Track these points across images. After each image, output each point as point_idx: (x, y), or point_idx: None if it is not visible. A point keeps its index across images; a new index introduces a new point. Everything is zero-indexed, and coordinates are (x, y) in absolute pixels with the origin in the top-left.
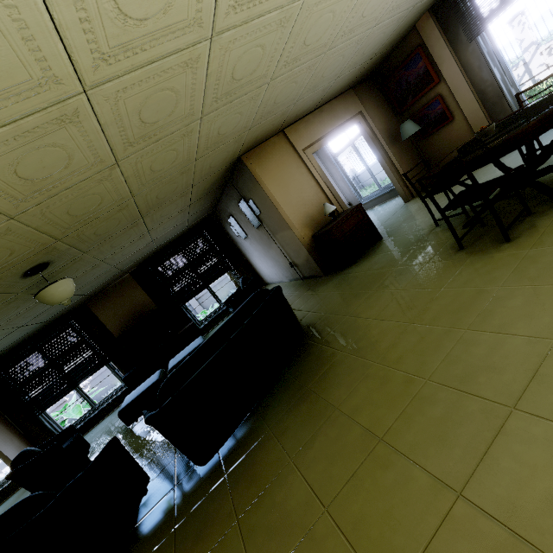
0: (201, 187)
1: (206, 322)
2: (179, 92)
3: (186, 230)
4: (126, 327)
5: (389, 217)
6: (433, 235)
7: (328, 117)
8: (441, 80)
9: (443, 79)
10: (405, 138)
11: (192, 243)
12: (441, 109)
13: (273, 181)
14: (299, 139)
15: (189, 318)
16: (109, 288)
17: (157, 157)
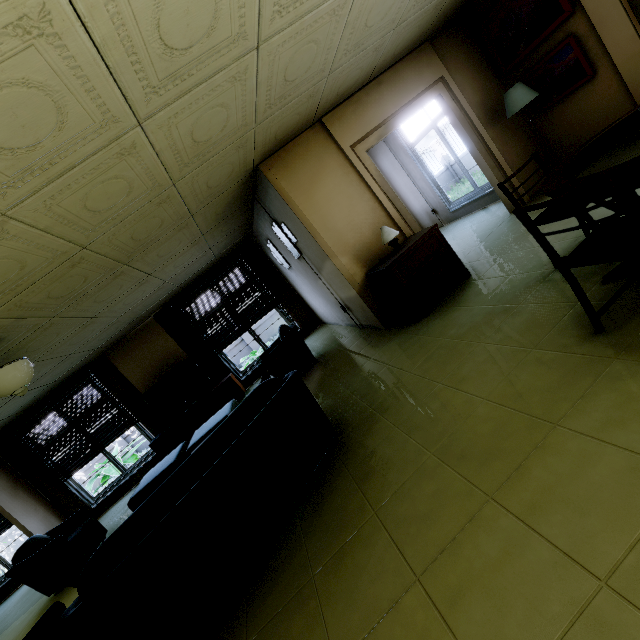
0: (210, 213)
1: (248, 373)
2: (50, 87)
3: (216, 260)
4: (153, 382)
5: (484, 236)
6: (548, 286)
7: (390, 91)
8: (575, 9)
9: (580, 5)
10: (512, 114)
11: (226, 275)
12: (573, 59)
13: (307, 198)
14: (345, 131)
15: (228, 368)
16: (130, 335)
17: (89, 193)
